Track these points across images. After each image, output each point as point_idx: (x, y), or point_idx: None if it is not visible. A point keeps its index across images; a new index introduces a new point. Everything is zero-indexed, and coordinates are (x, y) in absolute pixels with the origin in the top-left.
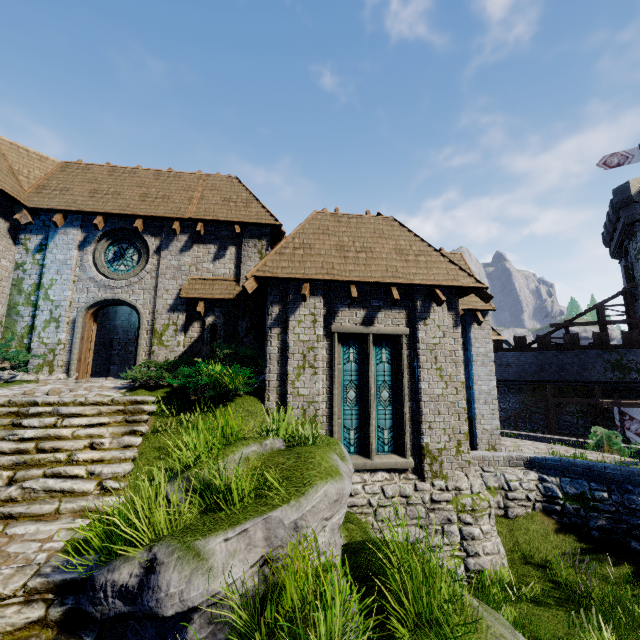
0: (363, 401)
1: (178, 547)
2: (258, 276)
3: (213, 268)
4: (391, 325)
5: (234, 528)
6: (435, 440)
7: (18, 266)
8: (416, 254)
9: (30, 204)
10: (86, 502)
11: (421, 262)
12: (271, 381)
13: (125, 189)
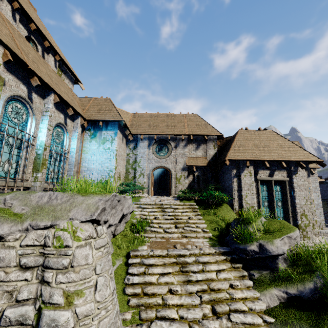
0: (271, 206)
1: (268, 241)
2: (230, 159)
3: (195, 153)
4: (280, 176)
5: (280, 238)
6: (303, 222)
7: (127, 155)
8: (288, 147)
9: (131, 132)
10: (203, 234)
11: (291, 150)
12: (235, 198)
13: (159, 123)
